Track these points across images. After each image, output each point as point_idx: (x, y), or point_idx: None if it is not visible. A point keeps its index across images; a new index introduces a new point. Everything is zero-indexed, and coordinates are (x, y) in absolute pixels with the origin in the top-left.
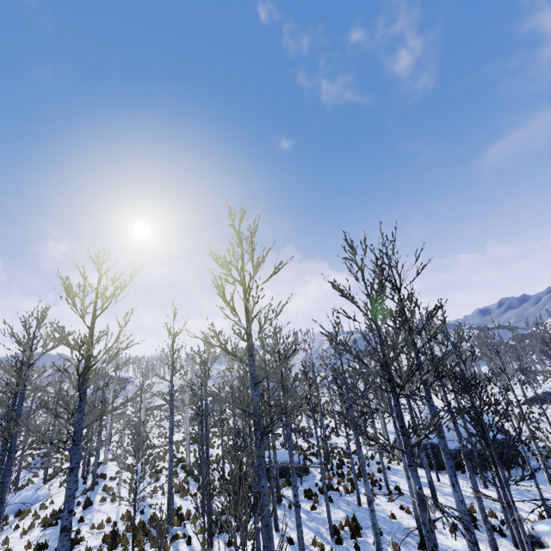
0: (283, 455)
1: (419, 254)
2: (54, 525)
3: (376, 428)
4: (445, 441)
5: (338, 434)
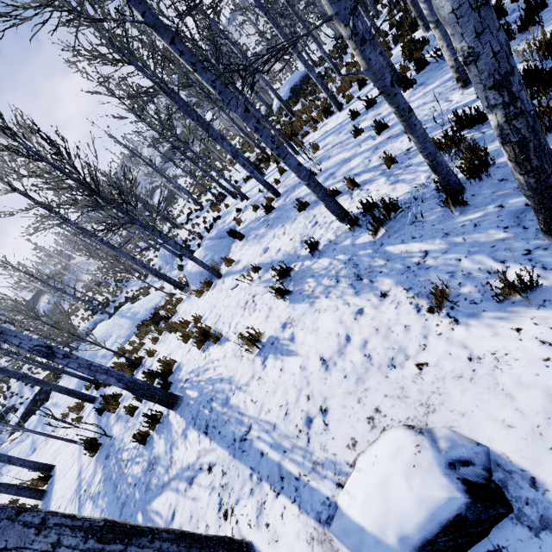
0: (293, 77)
1: None
2: (225, 198)
3: (310, 53)
4: None
5: None
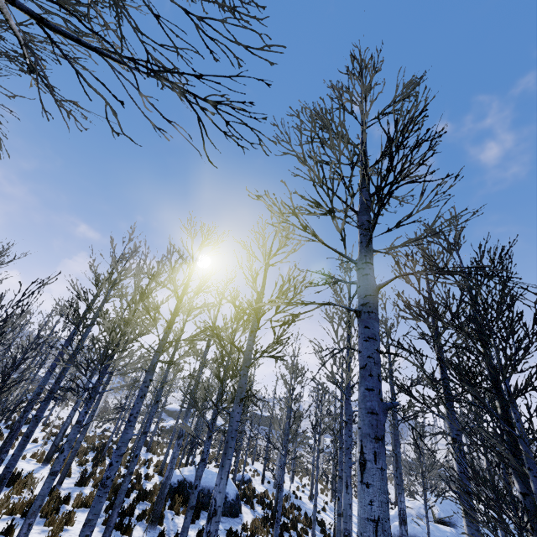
0: (212, 476)
1: (414, 86)
2: None
3: None
4: (375, 348)
5: (273, 446)
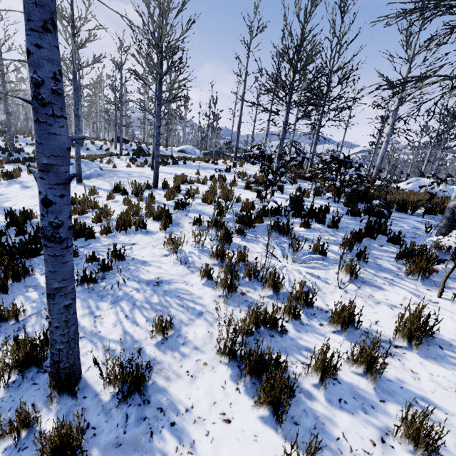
0: None
1: None
2: None
3: None
4: None
5: None
